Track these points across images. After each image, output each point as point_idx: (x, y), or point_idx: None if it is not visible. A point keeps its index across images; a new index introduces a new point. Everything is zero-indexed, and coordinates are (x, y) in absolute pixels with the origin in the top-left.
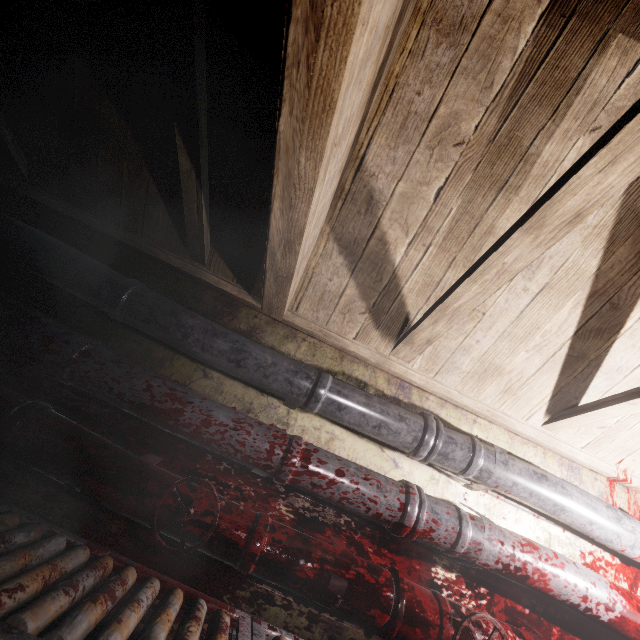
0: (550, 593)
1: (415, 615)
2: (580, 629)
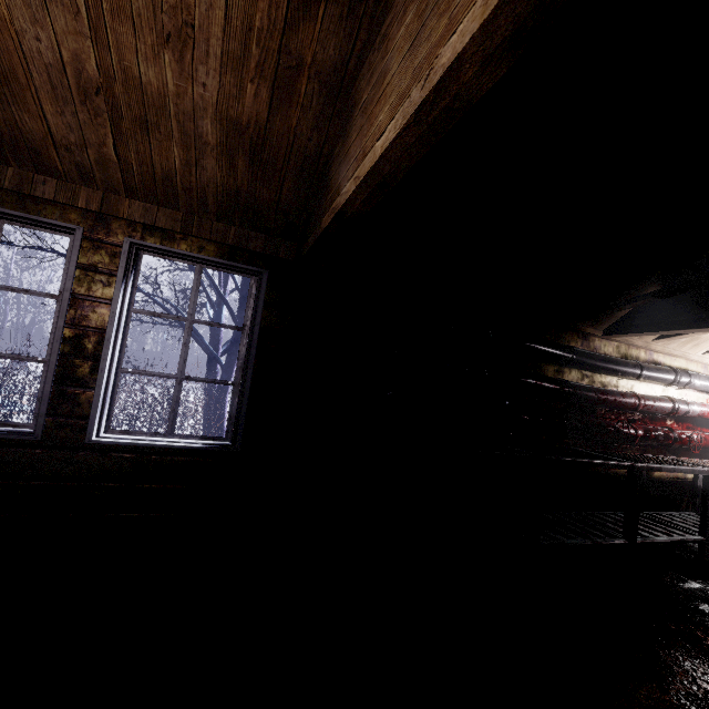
0: (708, 418)
1: (679, 438)
2: (705, 425)
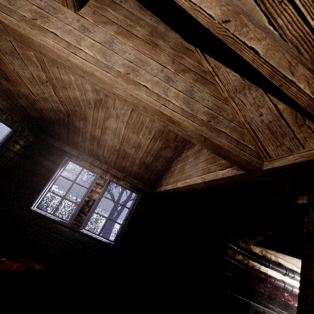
0: None
1: (287, 302)
2: None
